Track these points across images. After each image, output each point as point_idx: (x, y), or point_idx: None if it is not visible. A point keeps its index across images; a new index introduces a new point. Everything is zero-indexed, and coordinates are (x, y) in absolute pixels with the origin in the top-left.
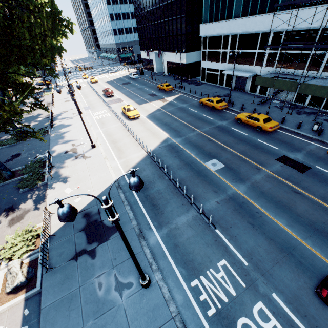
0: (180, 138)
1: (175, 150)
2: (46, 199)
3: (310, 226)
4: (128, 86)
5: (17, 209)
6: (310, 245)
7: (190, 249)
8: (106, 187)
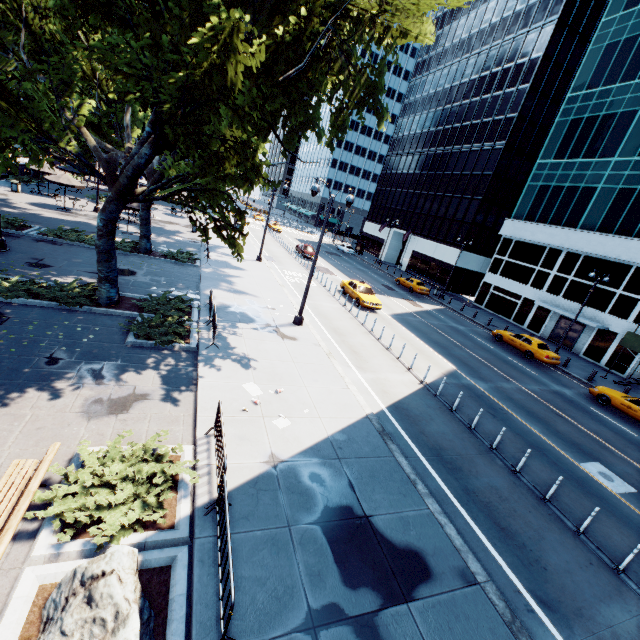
0: (485, 383)
1: (485, 402)
2: (197, 387)
3: None
4: (339, 259)
5: (115, 380)
6: None
7: None
8: (352, 421)
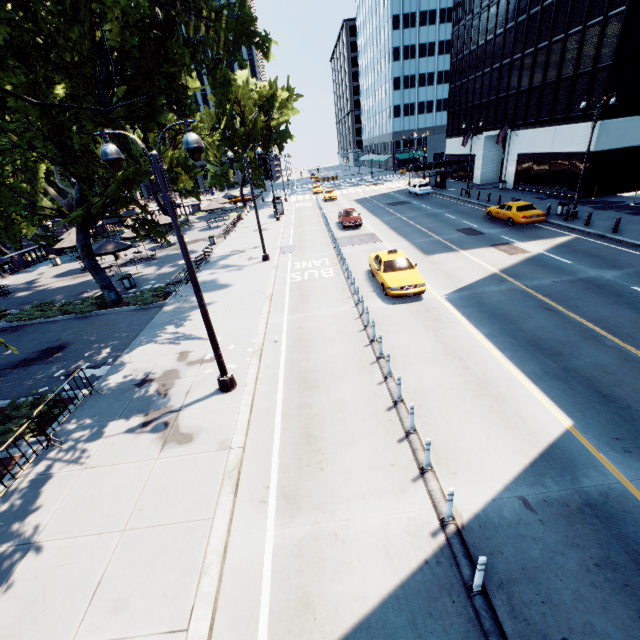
0: None
1: None
2: None
3: None
4: (402, 209)
5: None
6: None
7: None
8: None
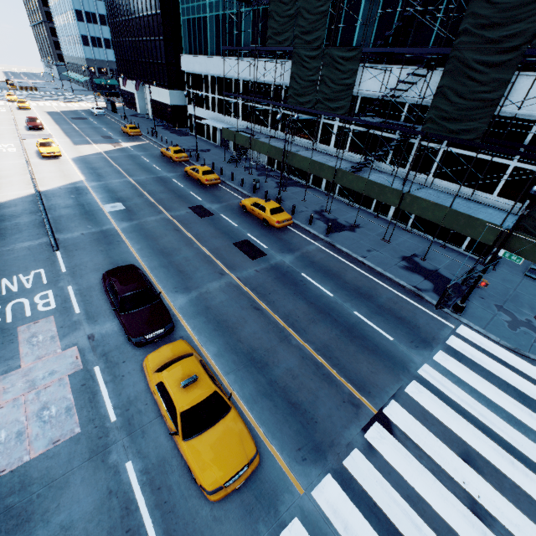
0: (97, 183)
1: (78, 192)
2: None
3: (160, 250)
4: (79, 123)
5: None
6: (143, 261)
7: (11, 263)
8: None
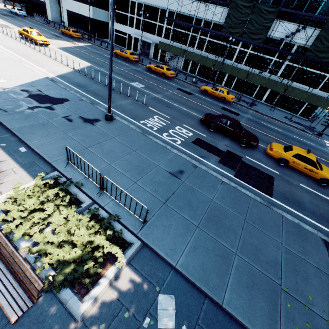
0: (104, 68)
1: (102, 73)
2: None
3: (196, 109)
4: (14, 19)
5: None
6: (196, 114)
7: (134, 112)
8: (38, 79)
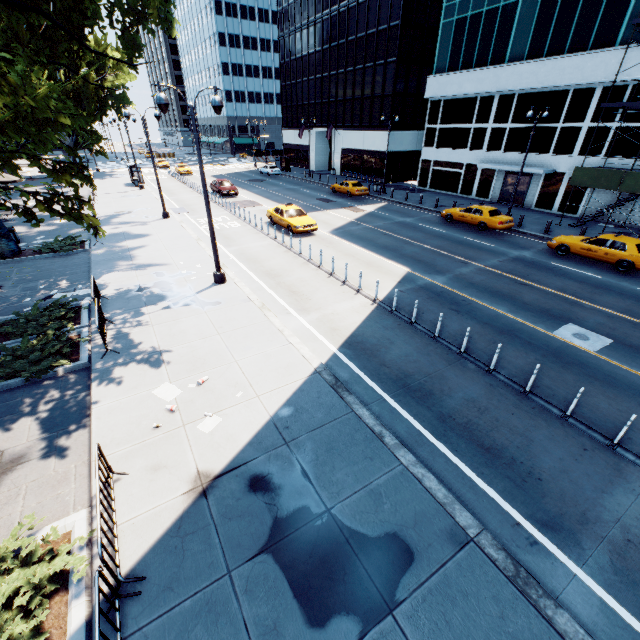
0: (443, 276)
1: (446, 299)
2: (90, 419)
3: None
4: (264, 185)
5: None
6: None
7: None
8: (298, 384)
